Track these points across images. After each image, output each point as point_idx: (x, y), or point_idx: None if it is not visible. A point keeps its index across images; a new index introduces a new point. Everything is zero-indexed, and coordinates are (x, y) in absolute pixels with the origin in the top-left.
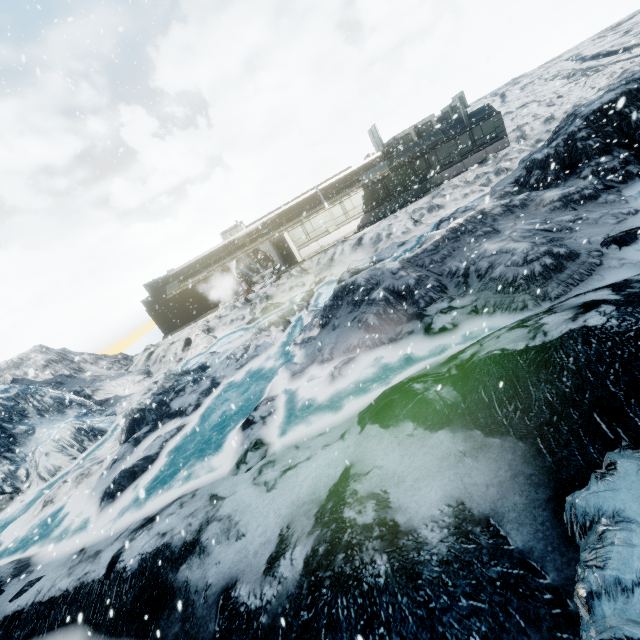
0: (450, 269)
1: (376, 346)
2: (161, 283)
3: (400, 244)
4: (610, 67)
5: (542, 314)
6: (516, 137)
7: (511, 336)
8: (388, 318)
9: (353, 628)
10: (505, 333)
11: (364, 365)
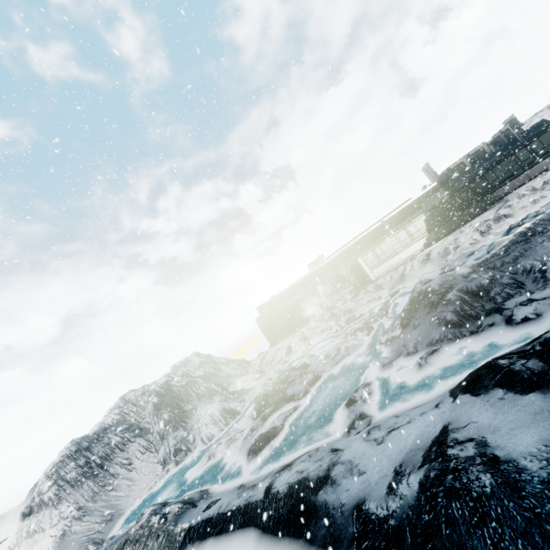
0: (524, 267)
1: (458, 338)
2: (267, 306)
3: (469, 254)
4: None
5: None
6: None
7: None
8: (466, 314)
9: (468, 523)
10: None
11: (448, 355)
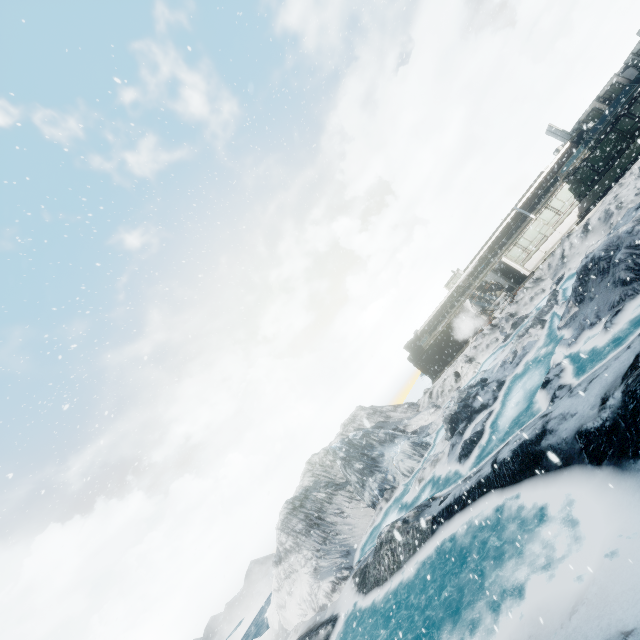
0: None
1: (639, 292)
2: (414, 342)
3: (637, 207)
4: None
5: None
6: None
7: None
8: None
9: None
10: None
11: (633, 309)
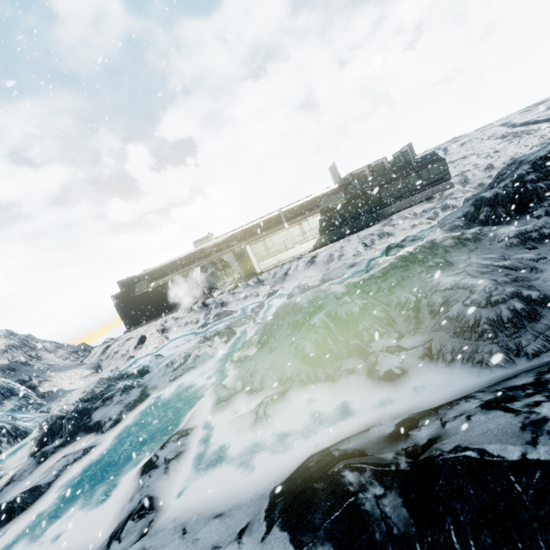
0: (399, 300)
1: (311, 382)
2: (133, 281)
3: (350, 265)
4: (540, 131)
5: (533, 391)
6: (459, 180)
7: (491, 425)
8: (327, 349)
9: None
10: (479, 413)
11: (294, 405)
